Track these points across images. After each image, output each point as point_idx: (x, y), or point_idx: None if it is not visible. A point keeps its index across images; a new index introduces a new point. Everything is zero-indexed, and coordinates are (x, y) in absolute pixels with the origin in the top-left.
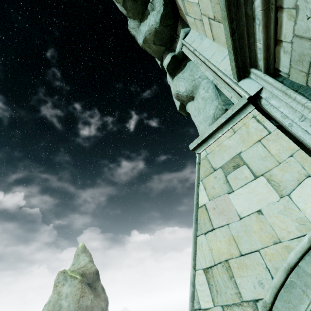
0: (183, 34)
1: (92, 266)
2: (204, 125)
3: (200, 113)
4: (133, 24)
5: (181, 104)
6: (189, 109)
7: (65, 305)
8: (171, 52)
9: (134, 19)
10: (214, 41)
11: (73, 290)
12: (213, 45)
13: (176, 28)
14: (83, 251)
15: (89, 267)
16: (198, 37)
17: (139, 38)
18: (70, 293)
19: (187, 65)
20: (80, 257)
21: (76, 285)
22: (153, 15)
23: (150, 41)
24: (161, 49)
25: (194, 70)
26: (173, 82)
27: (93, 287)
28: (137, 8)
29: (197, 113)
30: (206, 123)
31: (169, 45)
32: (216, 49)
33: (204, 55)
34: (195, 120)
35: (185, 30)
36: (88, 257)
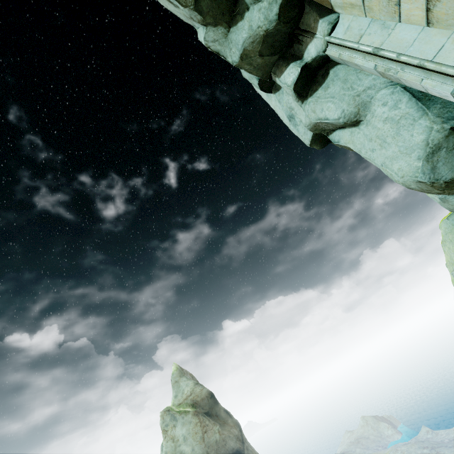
0: (329, 27)
1: (201, 390)
2: (406, 161)
3: (387, 145)
4: (214, 34)
5: (314, 135)
6: (343, 141)
7: (188, 450)
8: (293, 60)
9: (216, 25)
10: (430, 26)
11: (190, 429)
12: (430, 33)
13: (299, 20)
14: (181, 375)
15: (199, 393)
16: (373, 26)
17: (231, 53)
18: (187, 433)
19: (330, 74)
20: (180, 383)
21: (191, 420)
22: (258, 10)
23: (254, 53)
24: (271, 61)
25: (352, 79)
26: (305, 106)
27: (214, 415)
28: (220, 7)
29: (377, 146)
30: (410, 157)
31: (285, 50)
32: (446, 39)
33: (411, 54)
34: (374, 156)
35: (330, 20)
36: (191, 380)
